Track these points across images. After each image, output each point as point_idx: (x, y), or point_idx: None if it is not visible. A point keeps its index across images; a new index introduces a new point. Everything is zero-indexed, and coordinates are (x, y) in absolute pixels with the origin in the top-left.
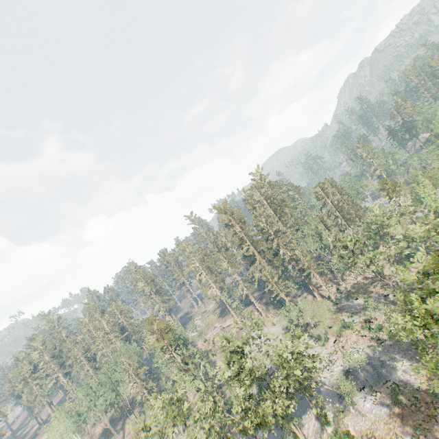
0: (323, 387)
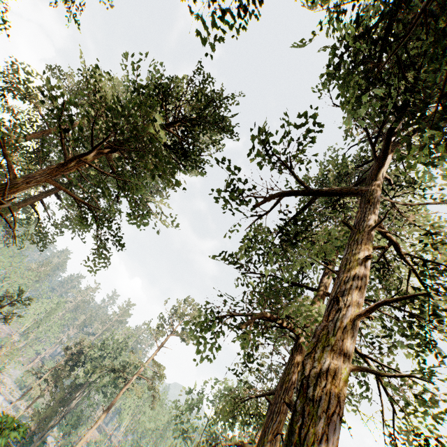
0: (1, 388)
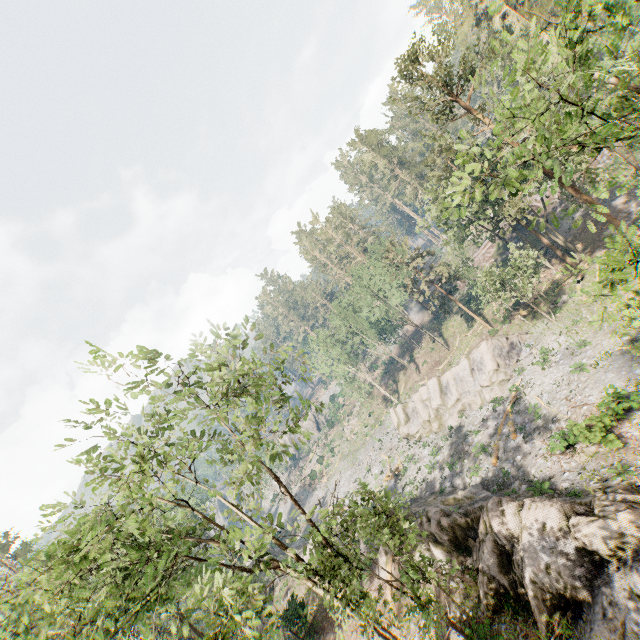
0: None
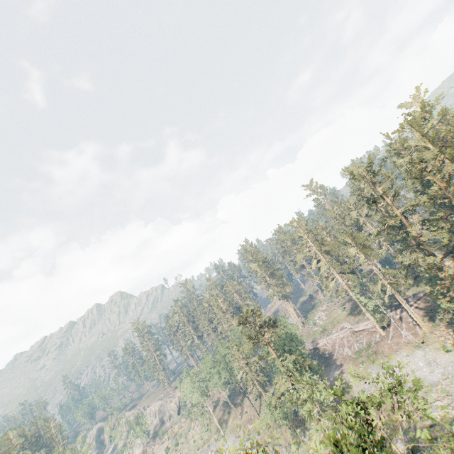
0: None
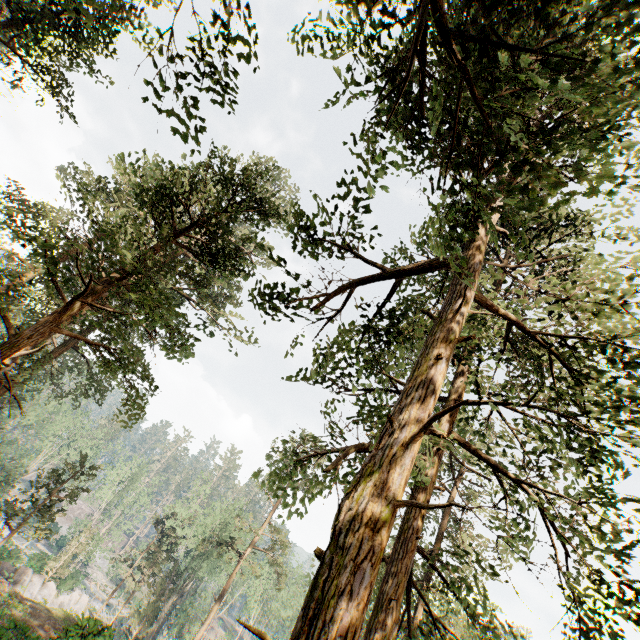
0: (90, 585)
